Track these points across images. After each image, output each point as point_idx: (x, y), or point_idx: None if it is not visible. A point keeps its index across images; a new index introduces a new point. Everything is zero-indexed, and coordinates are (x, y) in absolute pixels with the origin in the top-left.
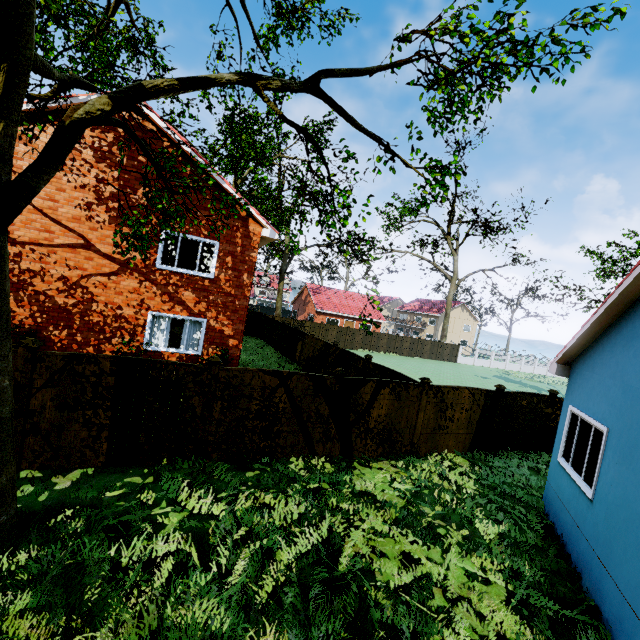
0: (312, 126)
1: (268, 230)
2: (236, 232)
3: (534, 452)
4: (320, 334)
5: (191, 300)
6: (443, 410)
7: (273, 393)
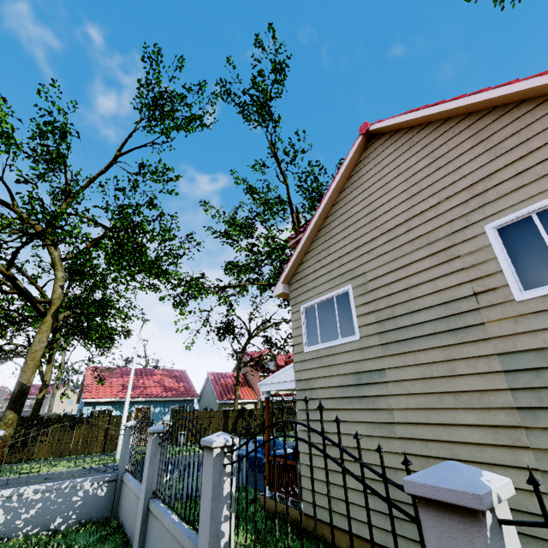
0: None
1: None
2: None
3: None
4: None
5: None
6: None
7: None
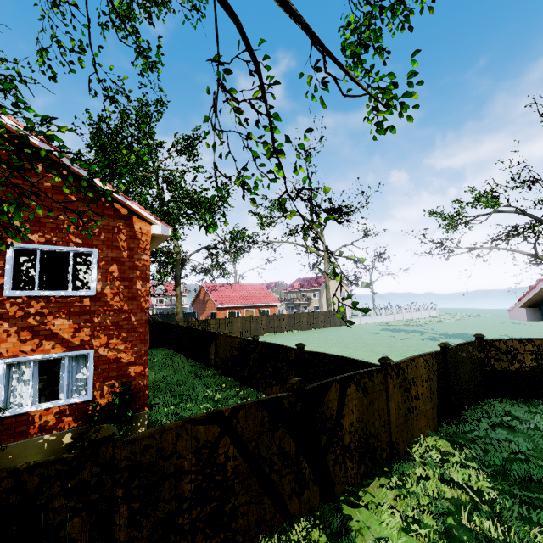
0: (183, 140)
1: (159, 226)
2: (118, 234)
3: (482, 402)
4: (226, 329)
5: (67, 329)
6: (408, 389)
7: (214, 451)
